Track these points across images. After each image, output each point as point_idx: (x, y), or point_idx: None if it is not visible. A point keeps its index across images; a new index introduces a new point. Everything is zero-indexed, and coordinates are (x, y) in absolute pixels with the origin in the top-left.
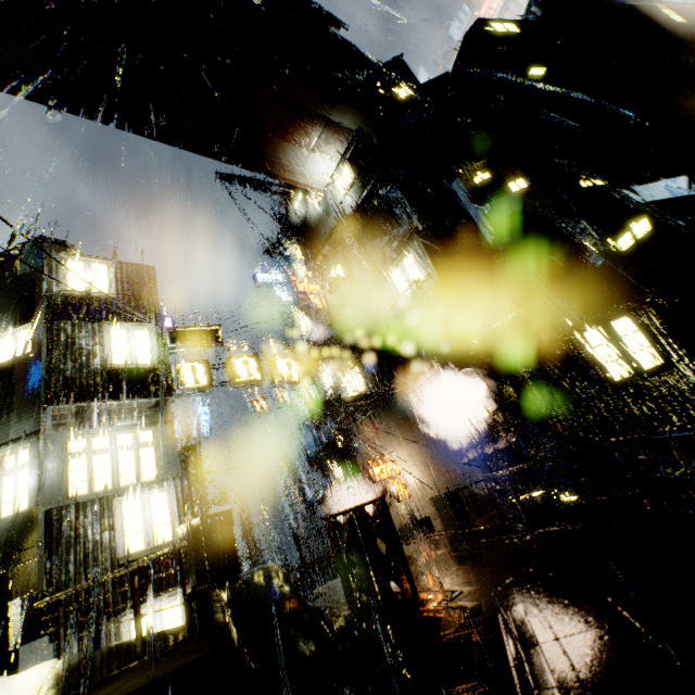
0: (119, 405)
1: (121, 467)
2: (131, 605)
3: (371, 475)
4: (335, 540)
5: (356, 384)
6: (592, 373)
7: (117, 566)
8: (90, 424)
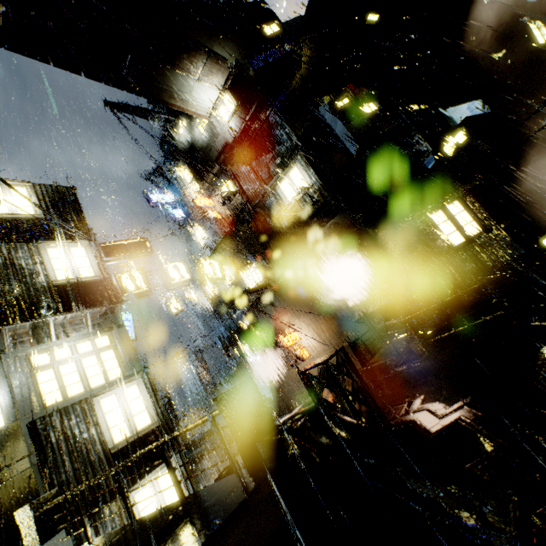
0: (73, 317)
1: (87, 372)
2: (132, 484)
3: (281, 344)
4: (312, 387)
5: (255, 278)
6: (440, 242)
7: (110, 455)
8: (47, 338)
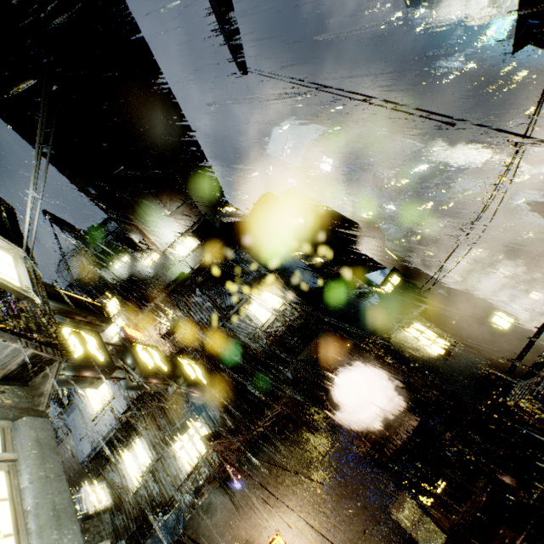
0: None
1: None
2: None
3: None
4: None
5: (198, 444)
6: (430, 350)
7: None
8: None
